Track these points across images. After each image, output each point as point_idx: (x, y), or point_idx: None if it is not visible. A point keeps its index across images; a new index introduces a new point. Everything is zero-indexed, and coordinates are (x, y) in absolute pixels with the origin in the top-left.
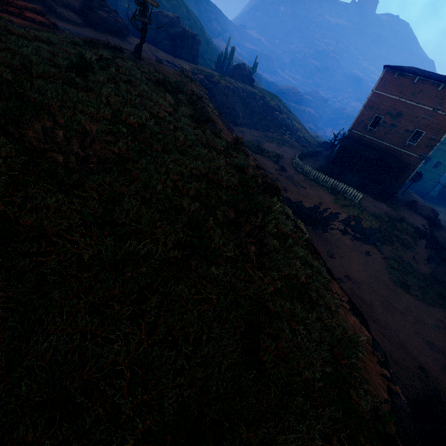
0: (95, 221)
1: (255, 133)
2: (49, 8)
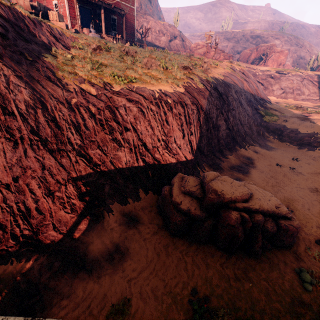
0: (120, 56)
1: (319, 105)
2: None
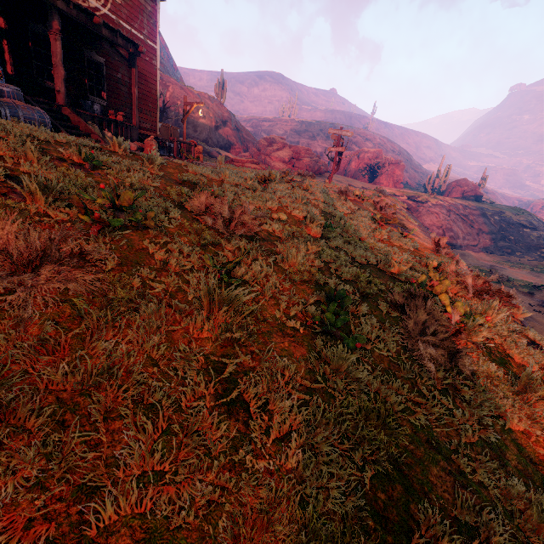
0: (215, 267)
1: (486, 257)
2: (266, 164)
